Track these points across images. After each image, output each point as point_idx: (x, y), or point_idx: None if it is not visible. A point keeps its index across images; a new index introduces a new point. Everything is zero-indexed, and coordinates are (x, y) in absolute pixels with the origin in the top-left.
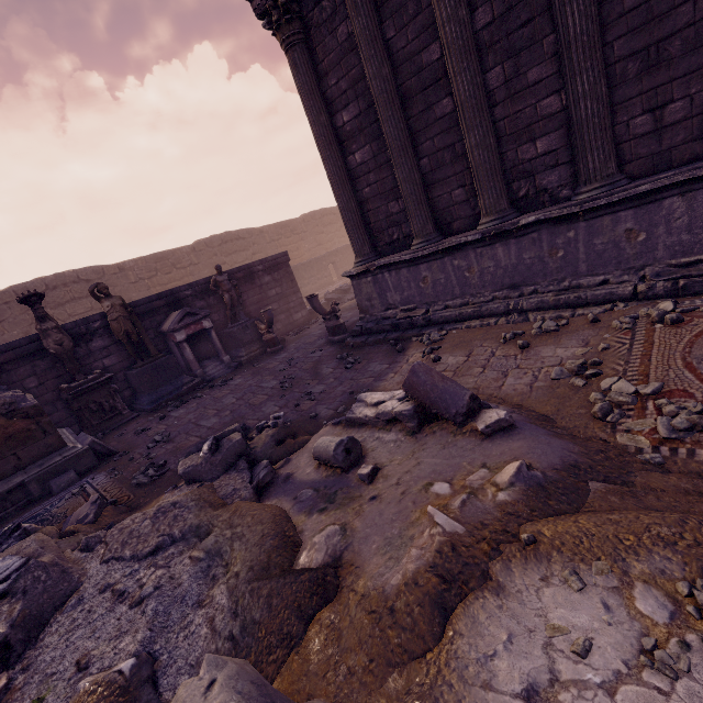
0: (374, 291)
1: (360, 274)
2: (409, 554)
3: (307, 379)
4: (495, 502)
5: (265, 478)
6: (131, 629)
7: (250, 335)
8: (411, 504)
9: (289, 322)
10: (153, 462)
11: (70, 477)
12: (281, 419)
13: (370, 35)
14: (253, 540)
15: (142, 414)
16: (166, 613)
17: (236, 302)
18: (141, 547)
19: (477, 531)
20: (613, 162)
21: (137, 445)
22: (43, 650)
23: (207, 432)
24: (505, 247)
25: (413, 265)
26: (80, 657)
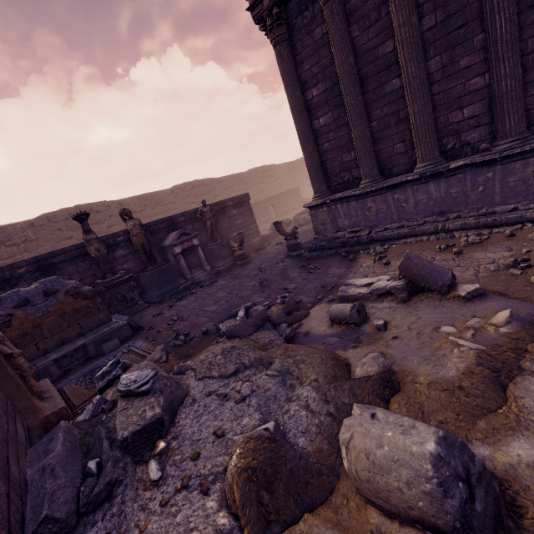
0: (327, 218)
1: (318, 205)
2: (451, 361)
3: (279, 280)
4: (499, 334)
5: (290, 333)
6: (244, 415)
7: (225, 251)
8: (429, 339)
9: (248, 244)
10: (179, 333)
11: (115, 342)
12: (287, 298)
13: (341, 35)
14: (316, 362)
15: (151, 305)
16: (265, 406)
17: (215, 227)
18: (224, 370)
19: (495, 348)
20: (524, 123)
21: (159, 323)
22: (182, 428)
23: (212, 314)
24: (436, 185)
25: (361, 198)
26: (216, 429)
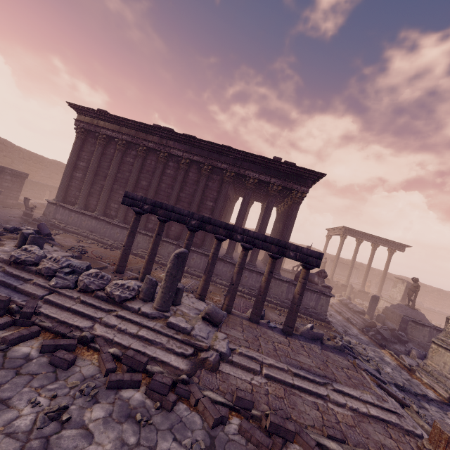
0: (53, 211)
1: (53, 203)
2: None
3: (2, 221)
4: None
5: None
6: None
7: None
8: None
9: (3, 201)
10: None
11: None
12: None
13: (97, 157)
14: None
15: None
16: None
17: None
18: None
19: None
20: (123, 218)
21: None
22: None
23: None
24: (95, 221)
25: (71, 211)
26: None
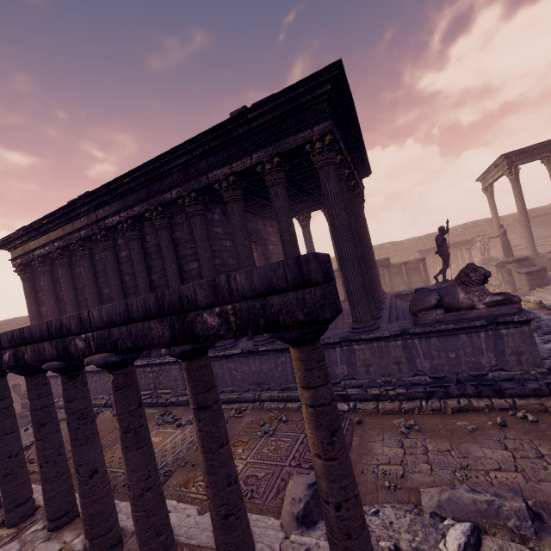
0: None
1: None
2: None
3: None
4: None
5: None
6: None
7: None
8: None
9: None
10: None
11: None
12: None
13: (48, 290)
14: None
15: None
16: None
17: None
18: None
19: None
20: None
21: None
22: None
23: None
24: None
25: (56, 378)
26: None
